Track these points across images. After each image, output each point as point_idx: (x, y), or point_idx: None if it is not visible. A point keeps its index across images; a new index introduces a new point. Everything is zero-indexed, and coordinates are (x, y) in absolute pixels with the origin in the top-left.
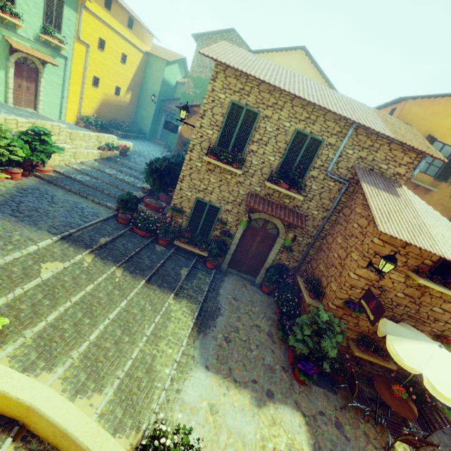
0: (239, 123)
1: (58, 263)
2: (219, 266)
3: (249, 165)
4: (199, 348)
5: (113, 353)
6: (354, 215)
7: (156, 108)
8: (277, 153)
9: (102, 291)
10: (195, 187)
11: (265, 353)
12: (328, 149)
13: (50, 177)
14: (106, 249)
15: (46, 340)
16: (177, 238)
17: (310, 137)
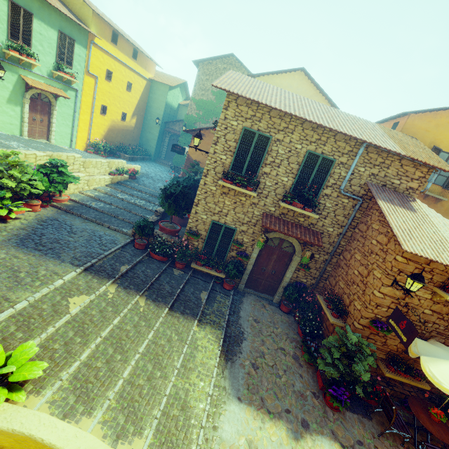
0: (251, 148)
1: (84, 296)
2: (236, 286)
3: (263, 186)
4: (229, 378)
5: (148, 390)
6: (372, 231)
7: (160, 130)
8: (290, 174)
9: (129, 323)
10: (210, 210)
11: (293, 378)
12: (339, 168)
13: (66, 206)
14: (127, 277)
15: (82, 381)
16: (194, 261)
17: (322, 158)
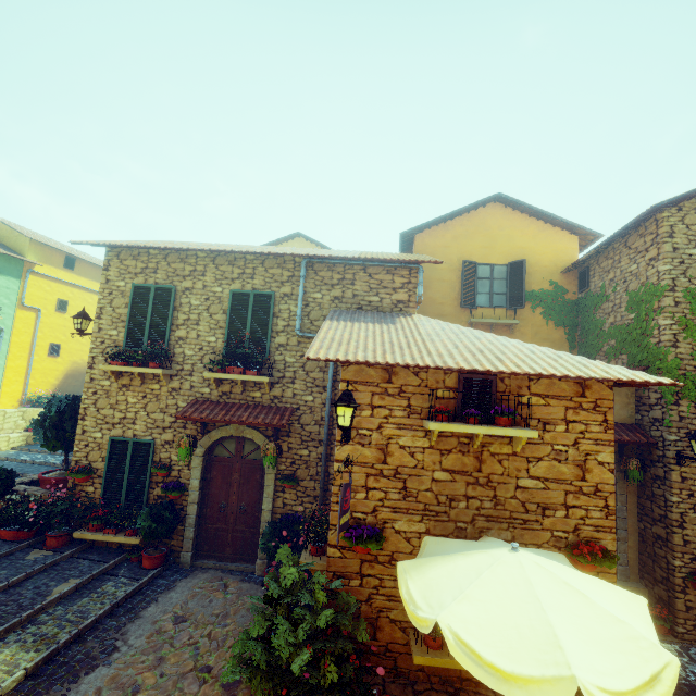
0: (149, 308)
1: None
2: (178, 560)
3: (182, 359)
4: None
5: None
6: None
7: None
8: (218, 329)
9: None
10: (107, 420)
11: None
12: (286, 302)
13: None
14: None
15: None
16: (88, 526)
17: (253, 295)
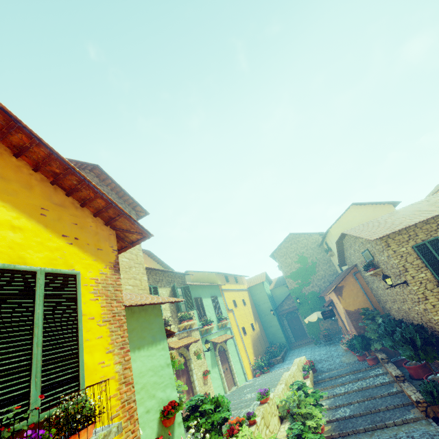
0: (434, 253)
1: None
2: None
3: None
4: None
5: None
6: None
7: (276, 318)
8: None
9: None
10: None
11: None
12: None
13: (333, 430)
14: None
15: None
16: None
17: None
